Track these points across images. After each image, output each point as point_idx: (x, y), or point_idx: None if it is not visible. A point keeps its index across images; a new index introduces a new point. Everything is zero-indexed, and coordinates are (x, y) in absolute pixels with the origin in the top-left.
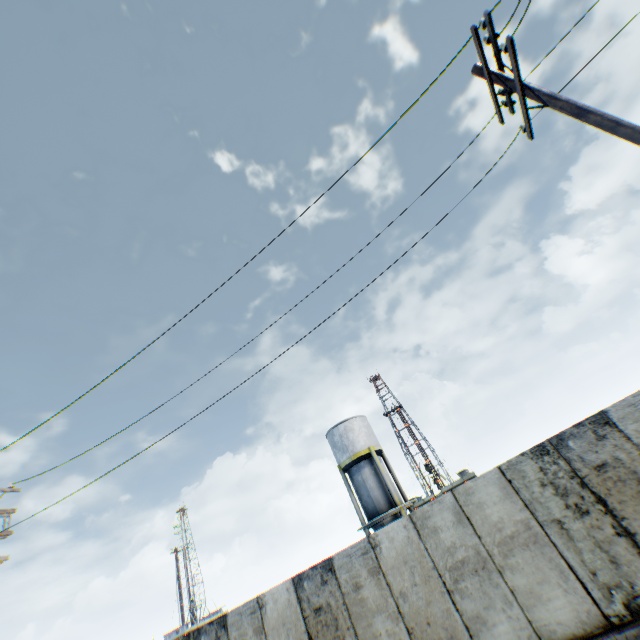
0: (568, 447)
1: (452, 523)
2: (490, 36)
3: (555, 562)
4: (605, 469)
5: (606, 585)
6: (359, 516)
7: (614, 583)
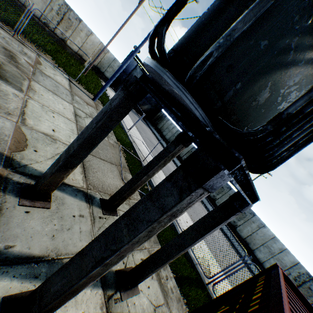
0: (71, 13)
1: None
2: None
3: (43, 8)
4: (70, 21)
5: (46, 19)
6: None
7: (48, 21)
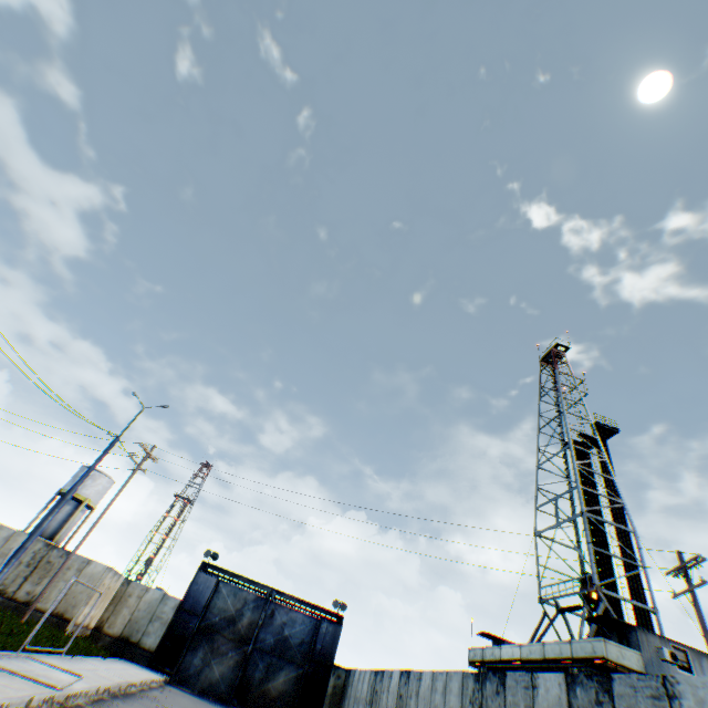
0: (55, 551)
1: (5, 537)
2: (146, 447)
3: None
4: (50, 563)
5: (6, 583)
6: (30, 524)
7: (8, 584)
